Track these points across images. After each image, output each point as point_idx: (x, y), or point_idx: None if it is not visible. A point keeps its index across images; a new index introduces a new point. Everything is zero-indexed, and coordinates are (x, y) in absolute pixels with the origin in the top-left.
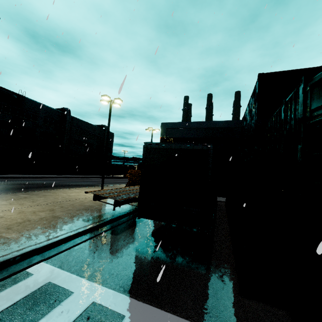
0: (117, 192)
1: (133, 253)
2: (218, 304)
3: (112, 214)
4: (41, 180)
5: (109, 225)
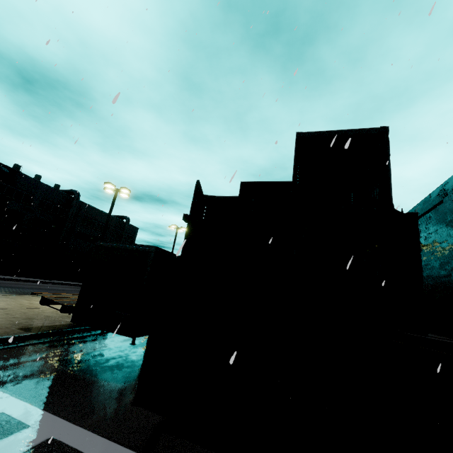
0: (76, 298)
1: (53, 364)
2: (97, 406)
3: (68, 326)
4: (11, 284)
5: (53, 337)
